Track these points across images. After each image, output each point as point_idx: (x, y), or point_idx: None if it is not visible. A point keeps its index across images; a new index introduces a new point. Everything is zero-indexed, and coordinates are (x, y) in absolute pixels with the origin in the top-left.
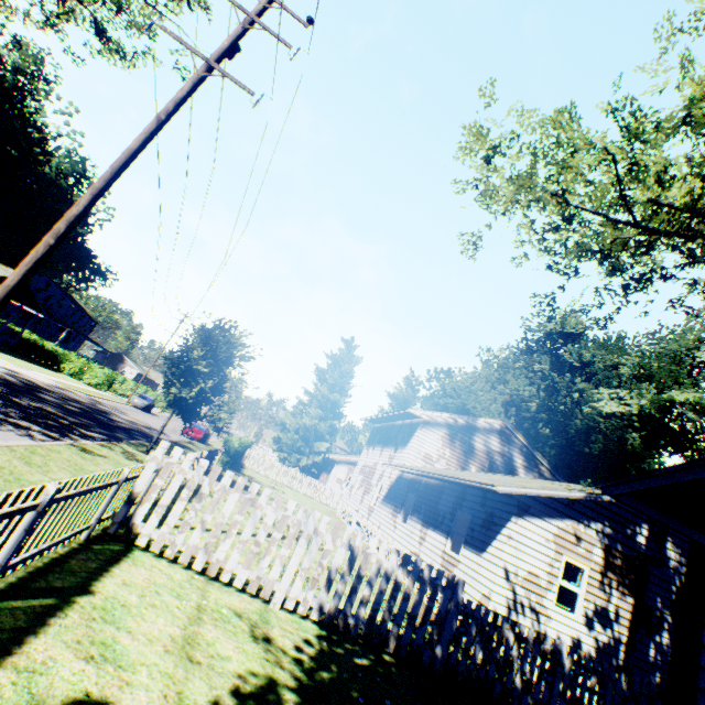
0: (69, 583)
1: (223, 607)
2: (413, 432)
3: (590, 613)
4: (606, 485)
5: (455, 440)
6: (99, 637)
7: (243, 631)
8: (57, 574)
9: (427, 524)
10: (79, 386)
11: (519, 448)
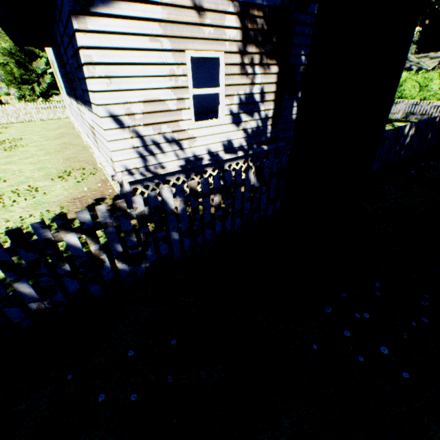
0: None
1: None
2: None
3: (236, 108)
4: None
5: None
6: None
7: None
8: None
9: (76, 100)
10: None
11: None
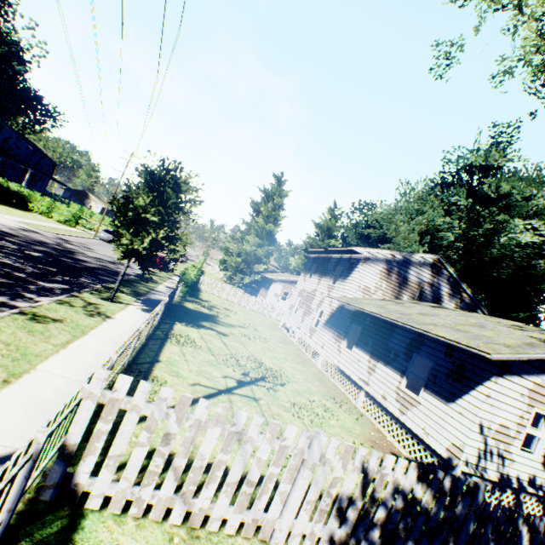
0: None
1: None
2: (354, 267)
3: None
4: None
5: (391, 273)
6: None
7: None
8: None
9: (377, 358)
10: (48, 225)
11: (446, 279)
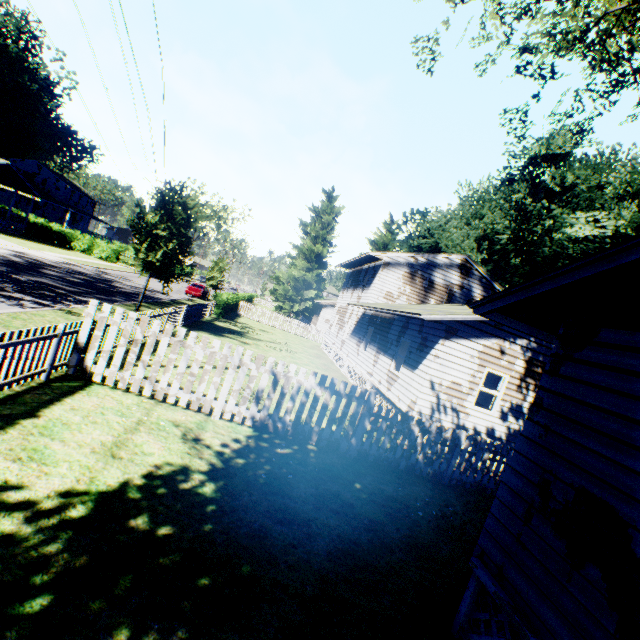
0: (18, 411)
1: (163, 421)
2: (376, 274)
3: (506, 409)
4: (475, 305)
5: (415, 277)
6: (32, 446)
7: (175, 436)
8: (9, 406)
9: (380, 351)
10: (89, 261)
11: (478, 280)
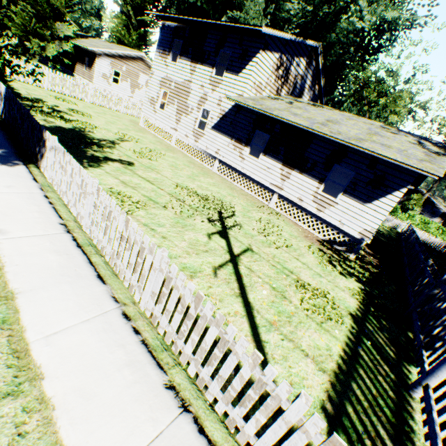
0: None
1: None
2: (250, 56)
3: None
4: None
5: (281, 66)
6: None
7: None
8: None
9: (292, 167)
10: None
11: (312, 71)
